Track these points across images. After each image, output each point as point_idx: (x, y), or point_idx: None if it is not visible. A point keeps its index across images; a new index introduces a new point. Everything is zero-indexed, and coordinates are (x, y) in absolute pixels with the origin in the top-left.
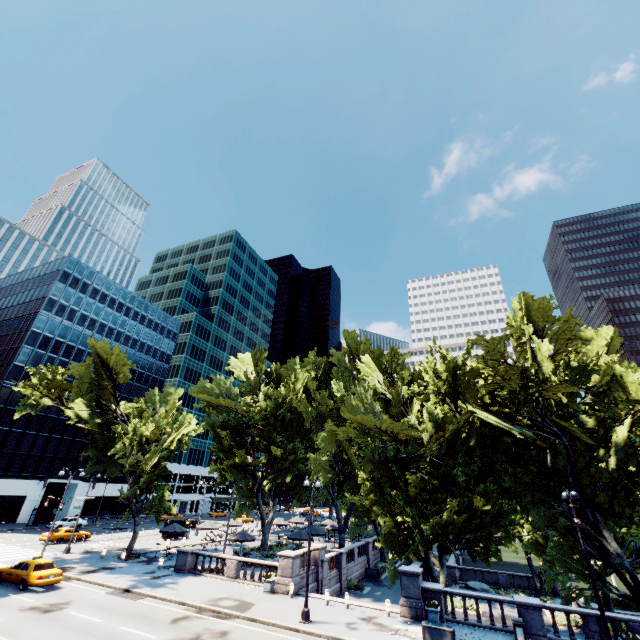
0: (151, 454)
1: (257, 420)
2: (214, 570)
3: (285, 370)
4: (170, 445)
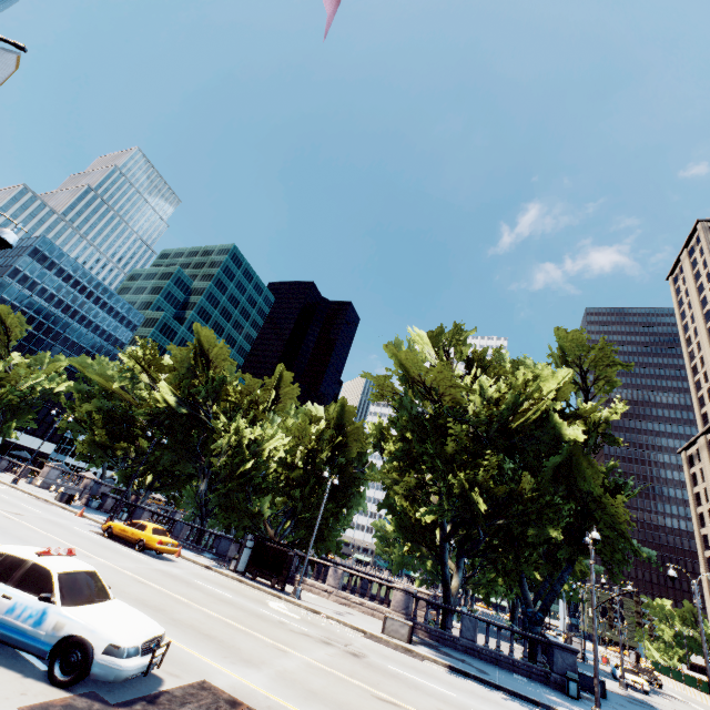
0: (7, 390)
1: None
2: (14, 472)
3: None
4: (23, 387)
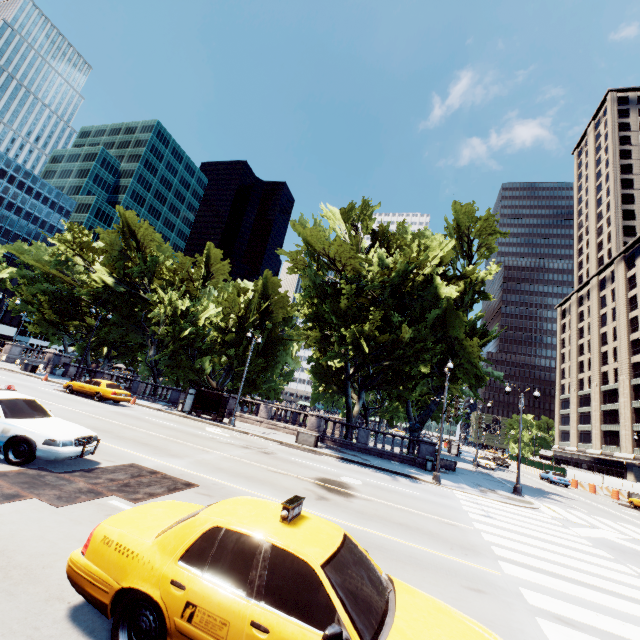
0: None
1: None
2: None
3: None
4: None
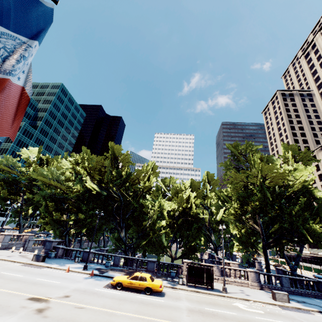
0: None
1: (24, 180)
2: None
3: (52, 160)
4: None
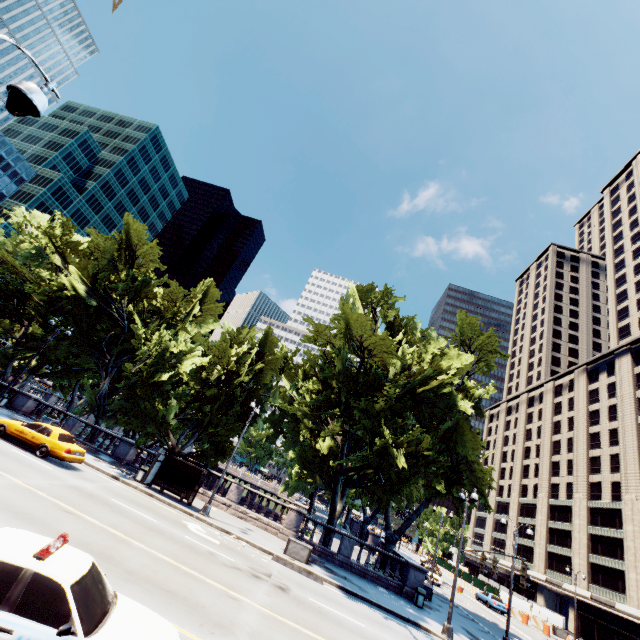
0: None
1: None
2: None
3: None
4: None
